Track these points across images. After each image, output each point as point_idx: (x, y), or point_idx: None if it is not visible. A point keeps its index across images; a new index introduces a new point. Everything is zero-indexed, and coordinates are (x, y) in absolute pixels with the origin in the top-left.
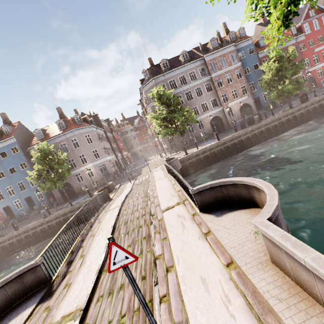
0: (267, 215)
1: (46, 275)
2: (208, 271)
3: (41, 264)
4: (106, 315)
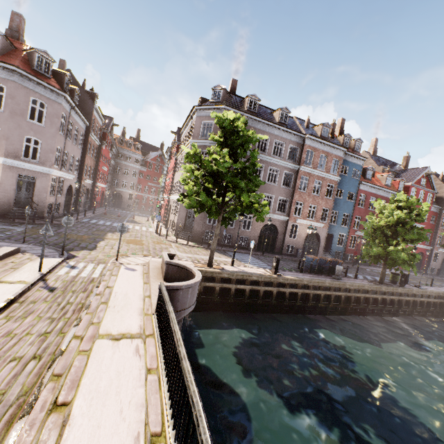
0: None
1: None
2: None
3: None
4: None
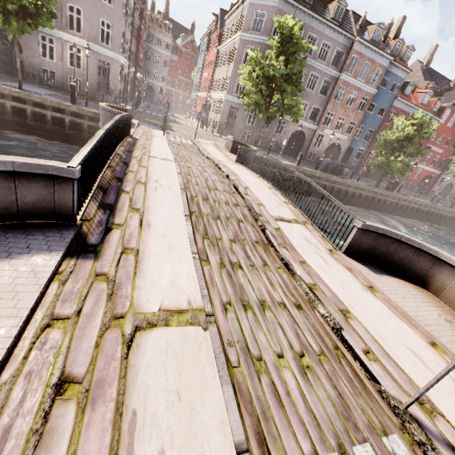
0: None
1: (74, 206)
2: (410, 341)
3: (76, 179)
4: (262, 340)
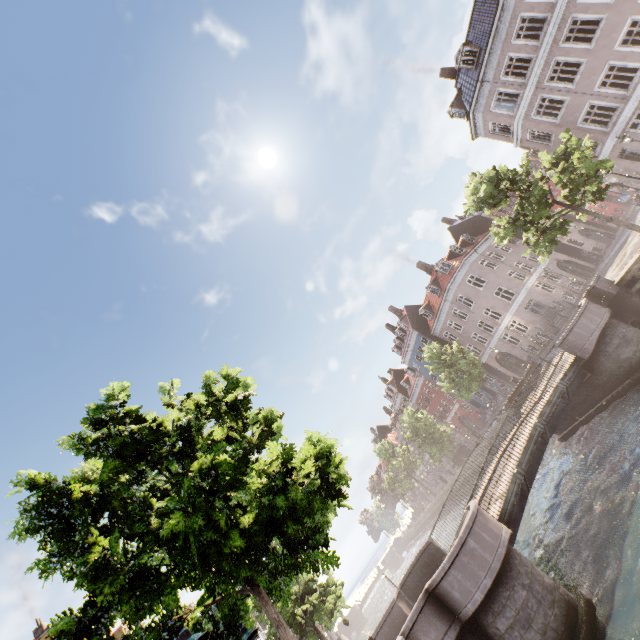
0: (427, 584)
1: (440, 549)
2: None
3: (432, 541)
4: None
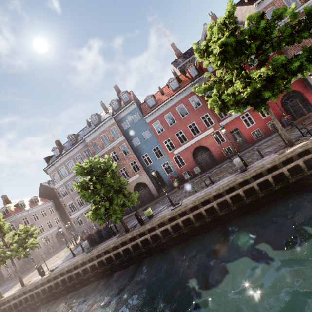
0: None
1: None
2: None
3: None
4: None
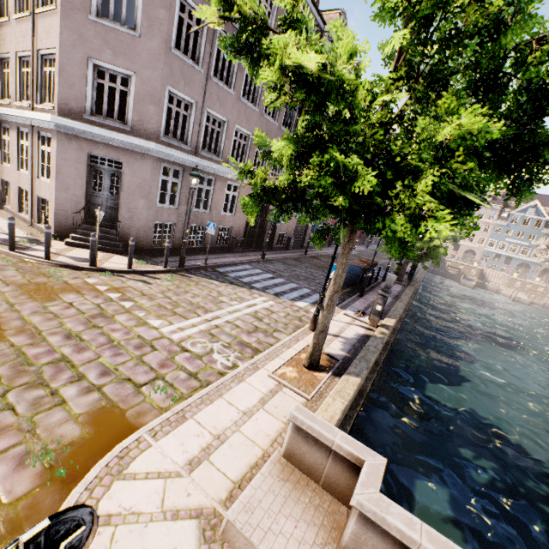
0: None
1: None
2: None
3: None
4: None
